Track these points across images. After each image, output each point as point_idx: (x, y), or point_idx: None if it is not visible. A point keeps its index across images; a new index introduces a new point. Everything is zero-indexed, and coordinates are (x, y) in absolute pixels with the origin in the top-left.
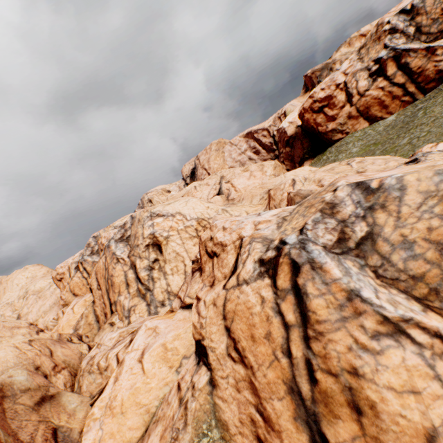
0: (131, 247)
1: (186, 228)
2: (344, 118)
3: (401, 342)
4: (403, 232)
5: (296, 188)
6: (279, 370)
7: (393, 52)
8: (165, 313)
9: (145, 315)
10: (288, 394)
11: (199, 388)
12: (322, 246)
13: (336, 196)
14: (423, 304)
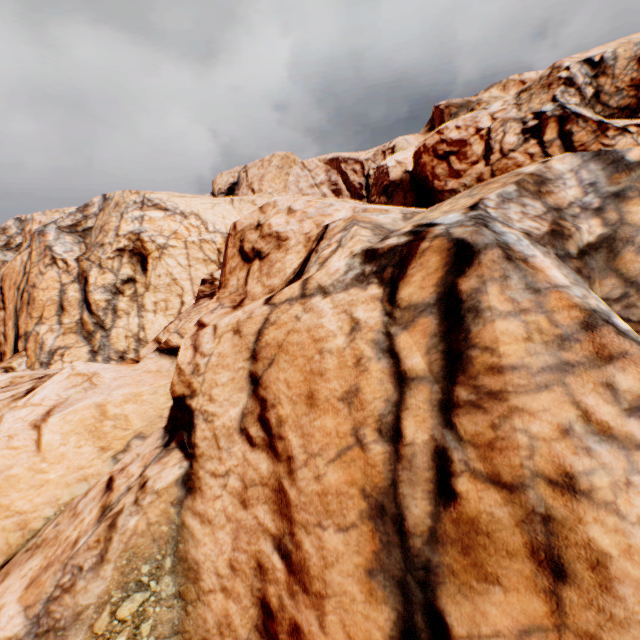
0: (89, 247)
1: (202, 243)
2: (472, 178)
3: None
4: None
5: None
6: (359, 468)
7: (561, 111)
8: None
9: None
10: (369, 519)
11: (154, 490)
12: (522, 232)
13: (550, 167)
14: None
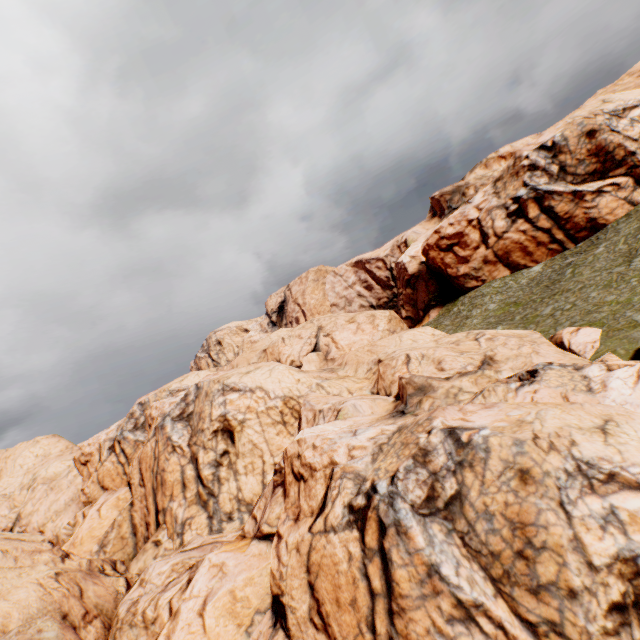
0: (193, 430)
1: (268, 410)
2: (479, 261)
3: (470, 629)
4: (486, 501)
5: (411, 368)
6: None
7: (534, 193)
8: (232, 530)
9: (204, 533)
10: None
11: None
12: (410, 504)
13: (430, 441)
14: (496, 587)
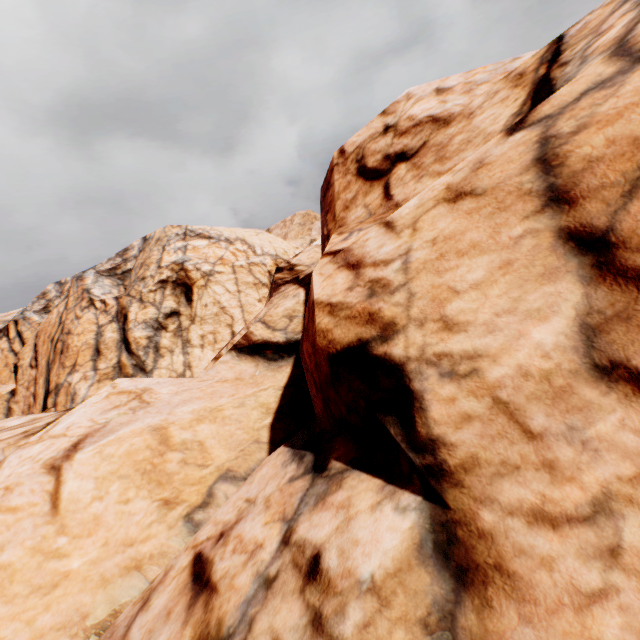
0: (128, 287)
1: (251, 266)
2: None
3: None
4: None
5: None
6: None
7: None
8: None
9: None
10: None
11: (362, 582)
12: None
13: None
14: None
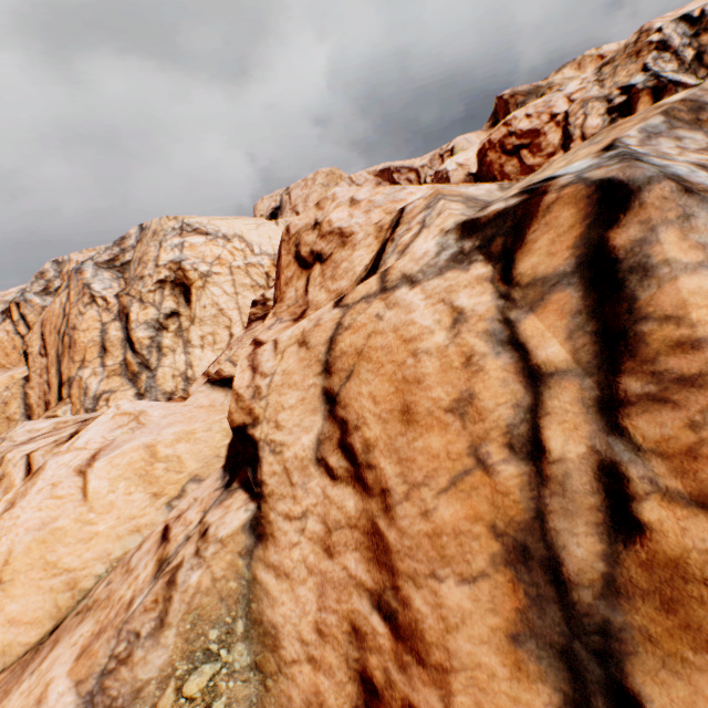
0: (128, 282)
1: (248, 267)
2: None
3: None
4: None
5: None
6: (483, 499)
7: (655, 81)
8: None
9: None
10: (506, 566)
11: (218, 538)
12: (692, 164)
13: (707, 89)
14: None
